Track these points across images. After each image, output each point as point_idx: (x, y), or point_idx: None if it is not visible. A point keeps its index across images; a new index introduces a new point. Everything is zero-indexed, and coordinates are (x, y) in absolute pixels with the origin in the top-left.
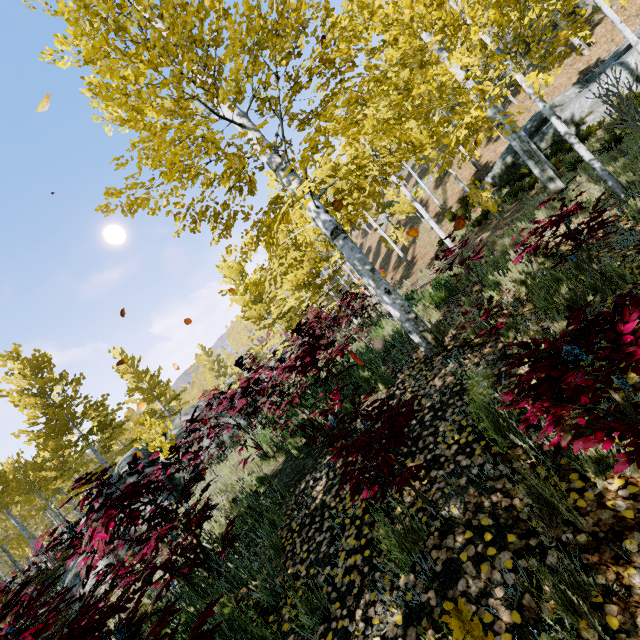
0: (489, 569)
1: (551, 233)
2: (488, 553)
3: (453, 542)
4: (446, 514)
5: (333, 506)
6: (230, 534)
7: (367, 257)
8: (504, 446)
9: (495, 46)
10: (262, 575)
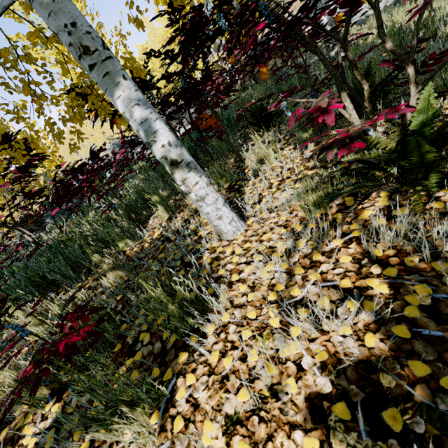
0: None
1: None
2: None
3: None
4: None
5: None
6: None
7: None
8: None
9: None
10: None
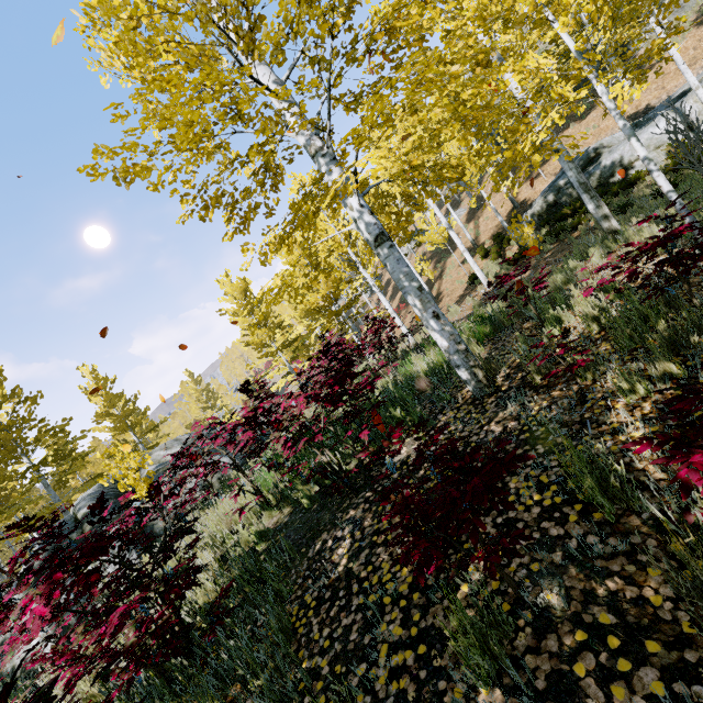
0: (626, 693)
1: (647, 259)
2: (619, 668)
3: (558, 645)
4: (539, 602)
5: (364, 577)
6: None
7: (386, 290)
8: (611, 513)
9: (582, 46)
10: (267, 670)
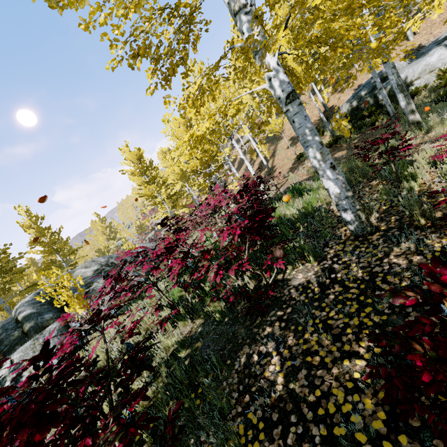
0: None
1: None
2: None
3: None
4: None
5: (313, 402)
6: (151, 407)
7: (233, 164)
8: None
9: None
10: None
